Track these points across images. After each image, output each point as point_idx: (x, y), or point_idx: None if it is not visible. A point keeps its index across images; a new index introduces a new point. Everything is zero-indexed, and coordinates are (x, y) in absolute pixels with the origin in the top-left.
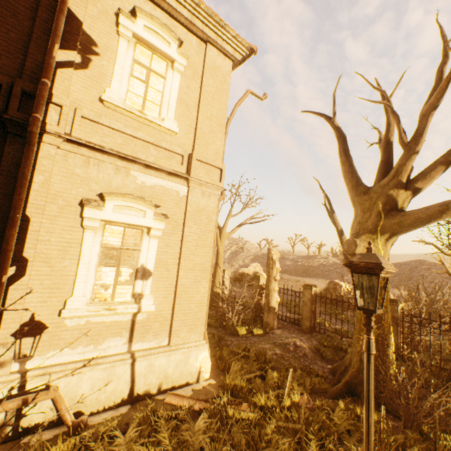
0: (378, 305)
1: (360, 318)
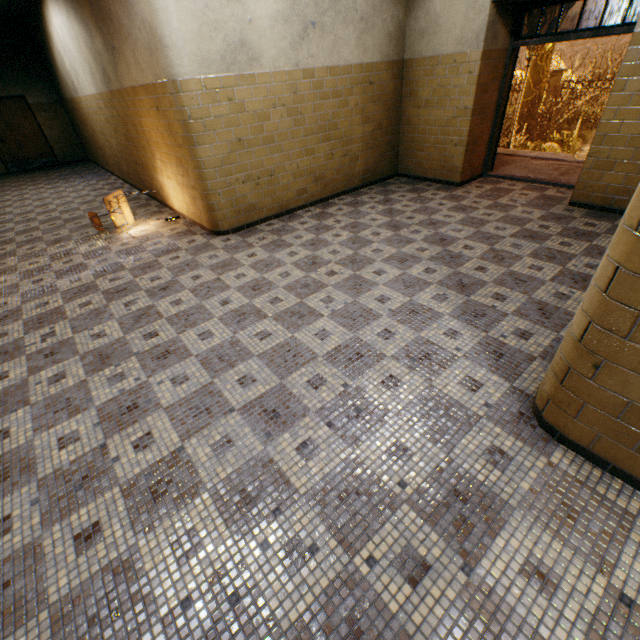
0: (541, 72)
1: (526, 86)
